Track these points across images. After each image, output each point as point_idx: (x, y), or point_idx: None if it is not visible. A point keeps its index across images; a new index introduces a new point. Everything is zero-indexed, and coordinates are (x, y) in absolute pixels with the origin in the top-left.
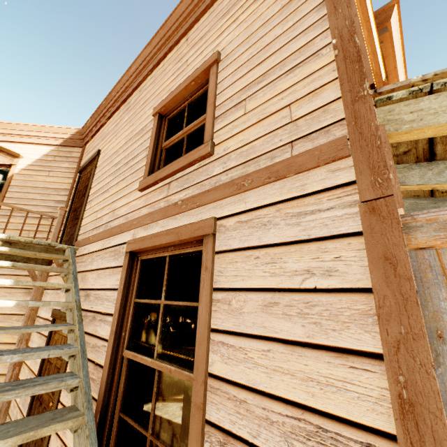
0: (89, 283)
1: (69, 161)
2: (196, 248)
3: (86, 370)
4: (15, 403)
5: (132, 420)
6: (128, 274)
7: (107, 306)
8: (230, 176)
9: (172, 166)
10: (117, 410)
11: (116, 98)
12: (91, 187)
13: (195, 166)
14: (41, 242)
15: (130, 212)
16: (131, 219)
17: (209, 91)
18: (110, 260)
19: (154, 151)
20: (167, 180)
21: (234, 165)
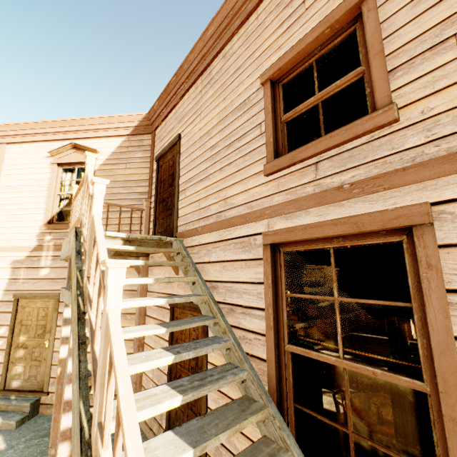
0: (211, 275)
1: (142, 150)
2: (385, 239)
3: (249, 363)
4: (148, 378)
5: (316, 413)
6: (273, 267)
7: (249, 299)
8: (446, 147)
9: (322, 143)
10: (290, 401)
11: (190, 72)
12: (180, 175)
13: (363, 139)
14: (153, 237)
15: (253, 200)
16: (260, 208)
17: (369, 35)
18: (238, 253)
19: (274, 127)
20: (311, 160)
21: (451, 132)
